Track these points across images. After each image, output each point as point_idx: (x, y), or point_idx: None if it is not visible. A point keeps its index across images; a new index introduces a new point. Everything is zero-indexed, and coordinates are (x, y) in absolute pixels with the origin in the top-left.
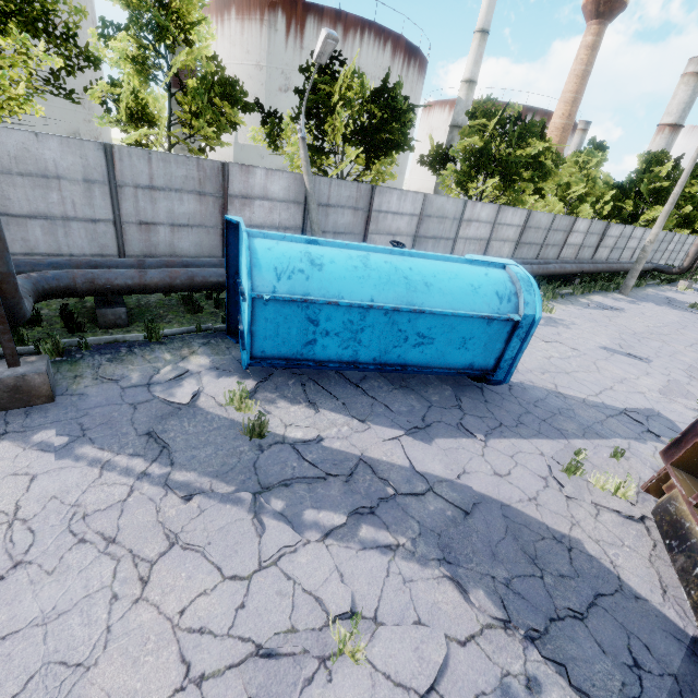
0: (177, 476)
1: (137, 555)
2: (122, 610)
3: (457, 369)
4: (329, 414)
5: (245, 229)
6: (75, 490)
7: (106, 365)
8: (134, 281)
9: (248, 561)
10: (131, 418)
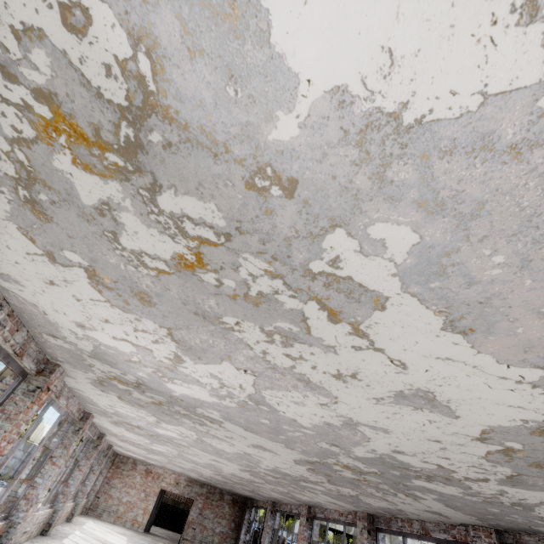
0: None
1: None
2: None
3: None
4: None
5: None
6: None
7: None
8: None
9: None
10: None
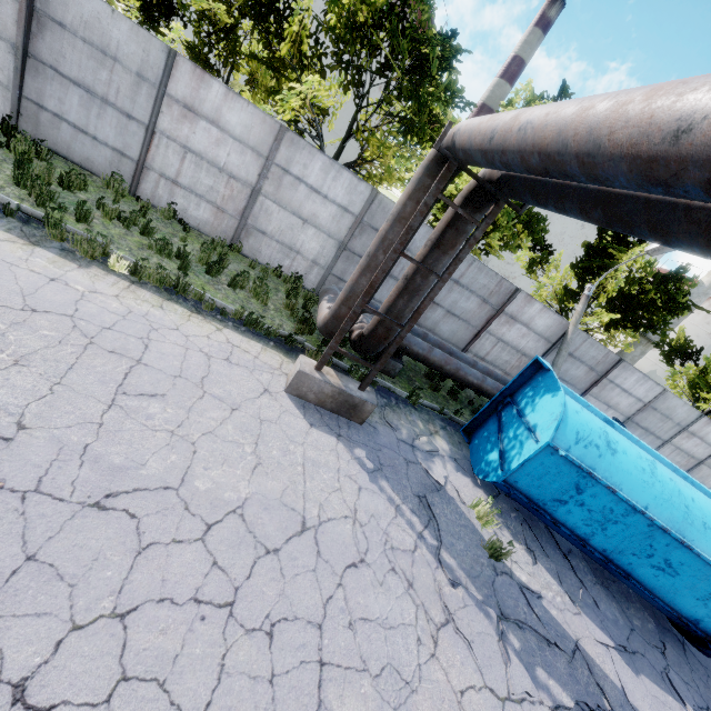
0: (444, 555)
1: (427, 612)
2: (425, 656)
3: (679, 613)
4: (546, 573)
5: (561, 383)
6: (384, 518)
7: (388, 410)
8: (423, 352)
9: (500, 682)
10: (406, 472)
